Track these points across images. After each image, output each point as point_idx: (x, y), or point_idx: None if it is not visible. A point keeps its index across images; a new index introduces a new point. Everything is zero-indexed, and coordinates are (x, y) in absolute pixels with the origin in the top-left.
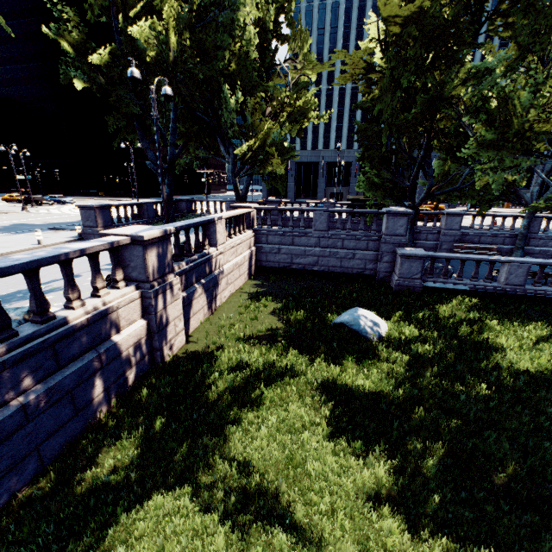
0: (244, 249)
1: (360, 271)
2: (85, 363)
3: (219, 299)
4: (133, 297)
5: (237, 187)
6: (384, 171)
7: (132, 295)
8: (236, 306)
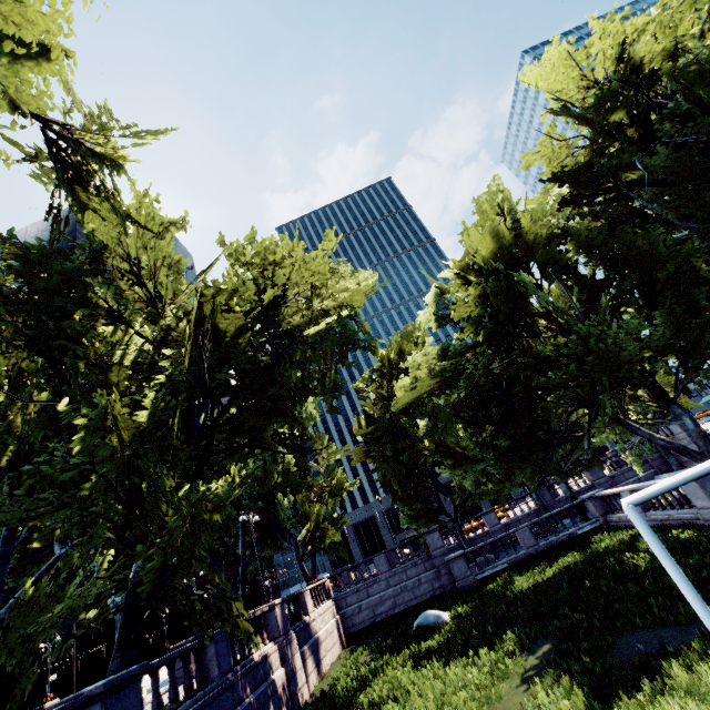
0: (330, 617)
1: (432, 593)
2: (265, 687)
3: (323, 665)
4: (275, 648)
5: (305, 570)
6: (416, 503)
7: (274, 646)
8: (339, 666)
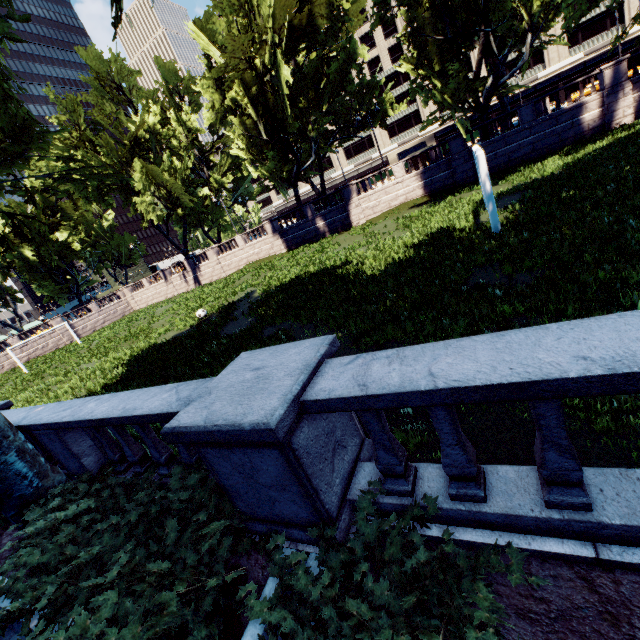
0: None
1: None
2: (566, 125)
3: None
4: (595, 99)
5: None
6: None
7: (595, 98)
8: None
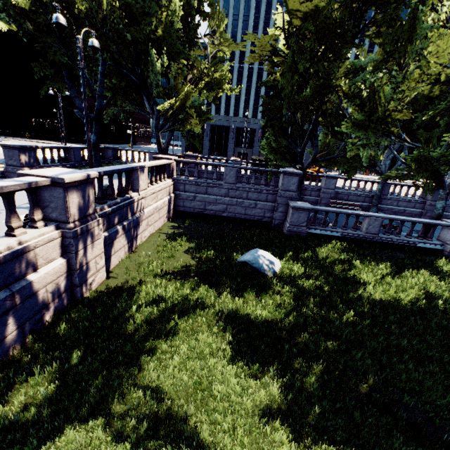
0: (164, 195)
1: (260, 218)
2: None
3: (140, 239)
4: (52, 237)
5: (160, 141)
6: (281, 138)
7: (51, 235)
8: (155, 245)
